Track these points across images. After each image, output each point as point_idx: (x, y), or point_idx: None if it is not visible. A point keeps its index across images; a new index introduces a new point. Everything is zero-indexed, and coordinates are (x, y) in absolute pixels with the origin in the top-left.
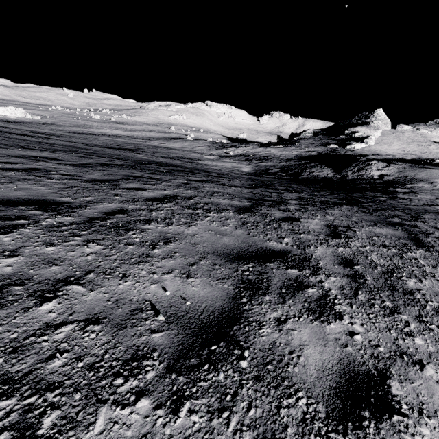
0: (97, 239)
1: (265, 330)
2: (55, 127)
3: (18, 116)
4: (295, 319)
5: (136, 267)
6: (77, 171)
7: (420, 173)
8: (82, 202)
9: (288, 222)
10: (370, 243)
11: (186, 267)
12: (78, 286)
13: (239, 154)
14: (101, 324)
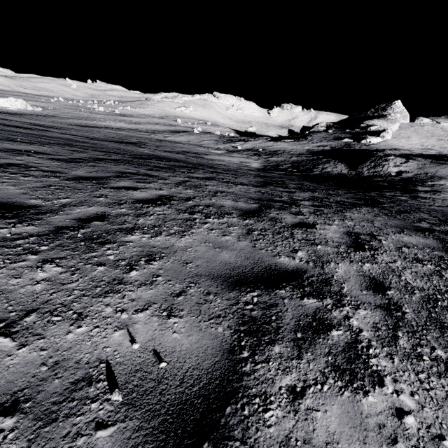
0: (58, 257)
1: (274, 414)
2: (56, 120)
3: (18, 107)
4: (316, 387)
5: (100, 301)
6: (63, 167)
7: (441, 169)
8: (55, 206)
9: (301, 229)
10: (400, 256)
11: (170, 298)
12: (5, 338)
13: (248, 149)
14: (18, 415)
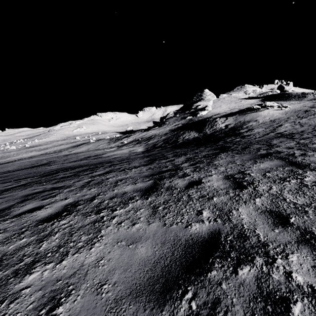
0: None
1: None
2: None
3: None
4: None
5: None
6: None
7: (246, 117)
8: None
9: (194, 188)
10: (270, 181)
11: None
12: None
13: (131, 141)
14: None
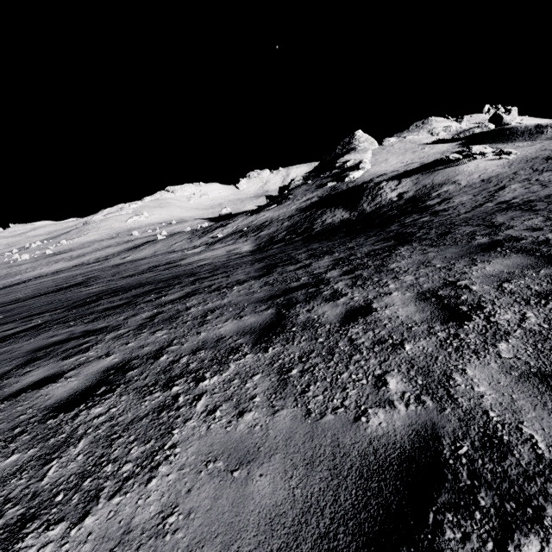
0: None
1: None
2: None
3: None
4: None
5: None
6: None
7: (436, 177)
8: None
9: (359, 323)
10: (518, 301)
11: None
12: None
13: (230, 233)
14: None
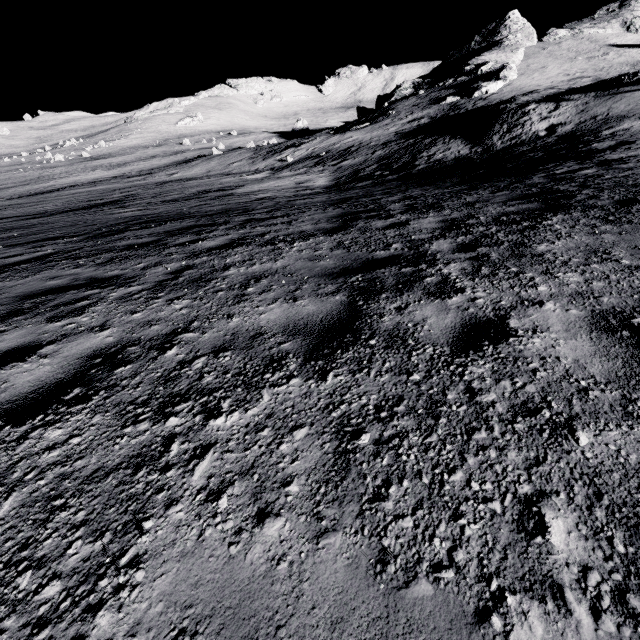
0: None
1: None
2: None
3: None
4: None
5: None
6: None
7: (616, 104)
8: None
9: (485, 356)
10: None
11: None
12: None
13: (303, 157)
14: None
